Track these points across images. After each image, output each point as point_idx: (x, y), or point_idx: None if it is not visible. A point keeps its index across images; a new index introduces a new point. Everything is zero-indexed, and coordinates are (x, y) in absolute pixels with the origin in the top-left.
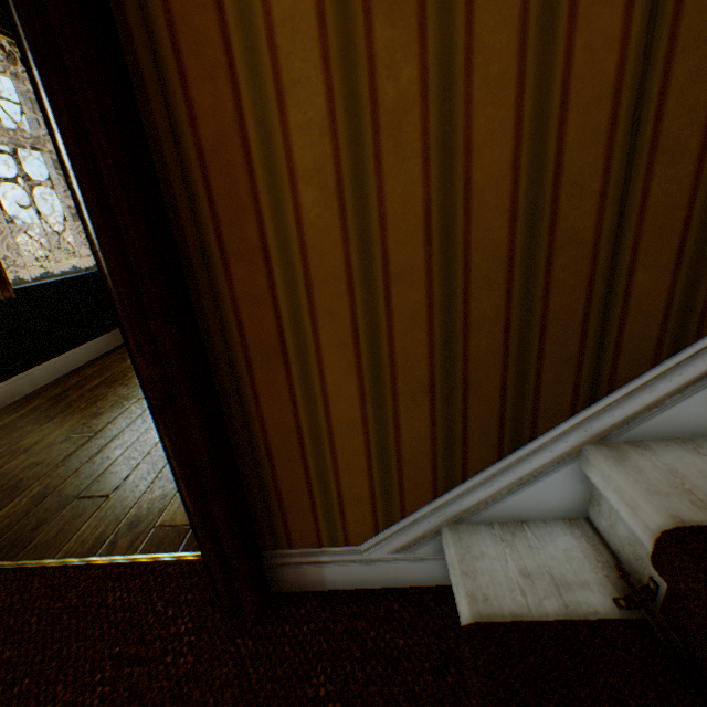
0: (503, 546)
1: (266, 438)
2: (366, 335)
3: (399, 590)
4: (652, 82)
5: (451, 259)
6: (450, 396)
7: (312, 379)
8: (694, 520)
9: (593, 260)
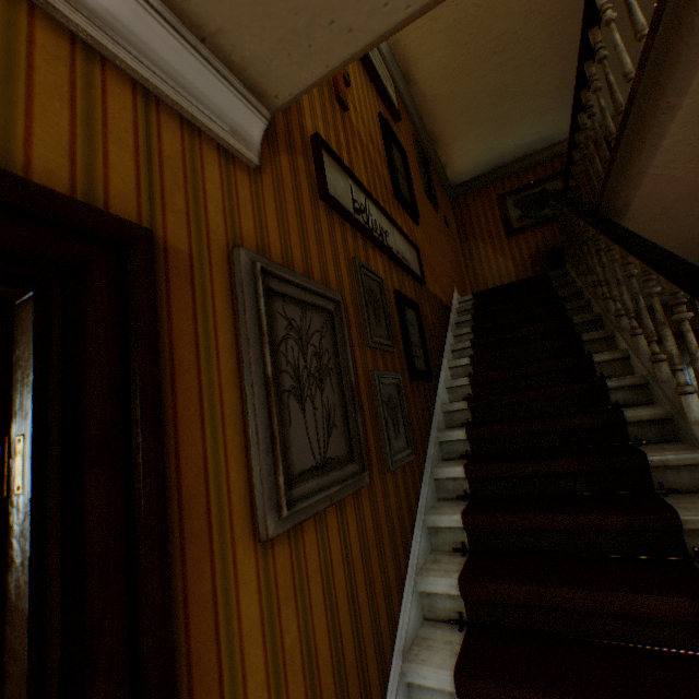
0: None
1: None
2: None
3: None
4: (354, 584)
5: None
6: None
7: None
8: None
9: (358, 670)
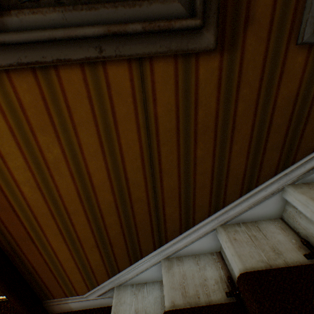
0: (133, 297)
1: (33, 265)
2: (65, 231)
3: (103, 308)
4: (154, 153)
5: (93, 206)
6: (106, 247)
7: (46, 246)
8: (178, 304)
9: (149, 205)
